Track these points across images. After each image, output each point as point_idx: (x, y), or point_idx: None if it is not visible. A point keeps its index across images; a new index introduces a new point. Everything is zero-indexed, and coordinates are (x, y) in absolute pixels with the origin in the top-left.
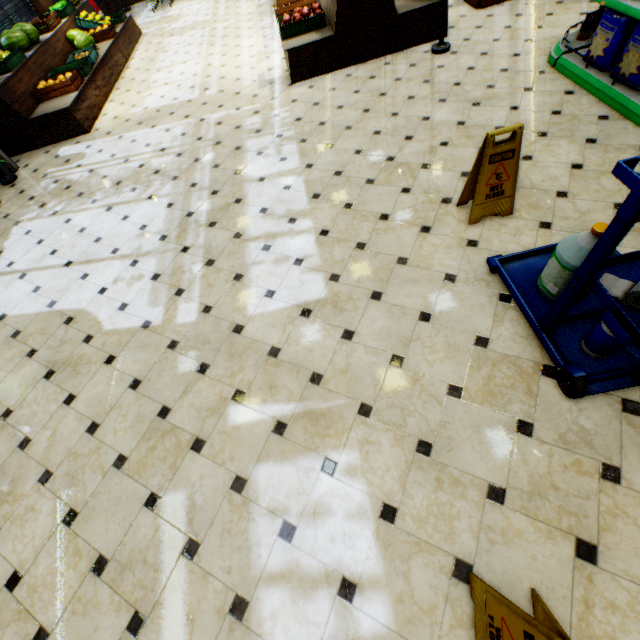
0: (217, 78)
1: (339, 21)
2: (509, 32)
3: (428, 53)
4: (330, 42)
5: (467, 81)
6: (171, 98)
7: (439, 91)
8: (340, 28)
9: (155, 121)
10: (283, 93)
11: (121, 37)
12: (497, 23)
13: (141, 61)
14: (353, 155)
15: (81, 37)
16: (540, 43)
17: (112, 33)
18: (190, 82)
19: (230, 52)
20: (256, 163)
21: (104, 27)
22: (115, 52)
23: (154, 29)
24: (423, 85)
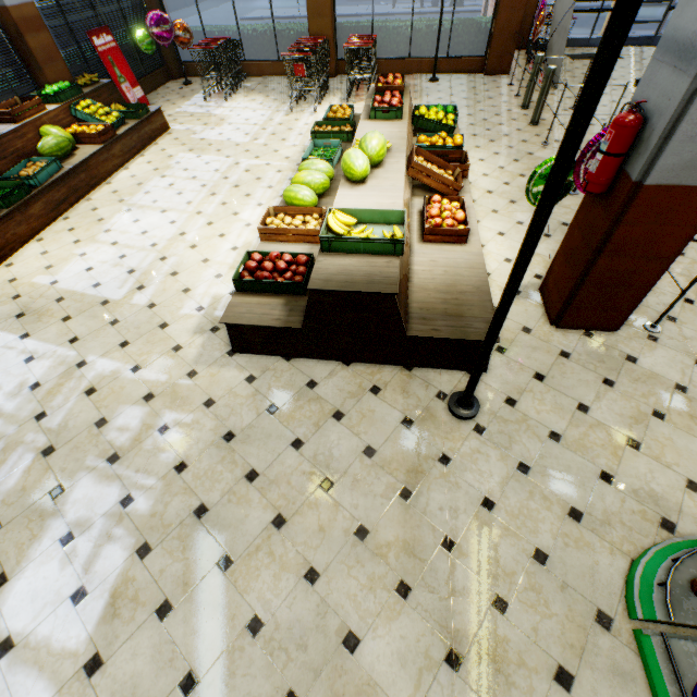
0: (169, 270)
1: (310, 317)
2: (582, 425)
3: (443, 401)
4: (295, 332)
5: (468, 546)
6: (94, 279)
7: (412, 546)
8: (312, 324)
9: (37, 322)
10: (210, 368)
11: (123, 139)
12: (570, 383)
13: (129, 178)
14: (175, 688)
15: (48, 141)
16: (625, 501)
17: (106, 136)
18: (138, 257)
19: (220, 222)
20: (41, 570)
21: (98, 128)
22: (98, 161)
23: (185, 128)
24: (396, 502)
